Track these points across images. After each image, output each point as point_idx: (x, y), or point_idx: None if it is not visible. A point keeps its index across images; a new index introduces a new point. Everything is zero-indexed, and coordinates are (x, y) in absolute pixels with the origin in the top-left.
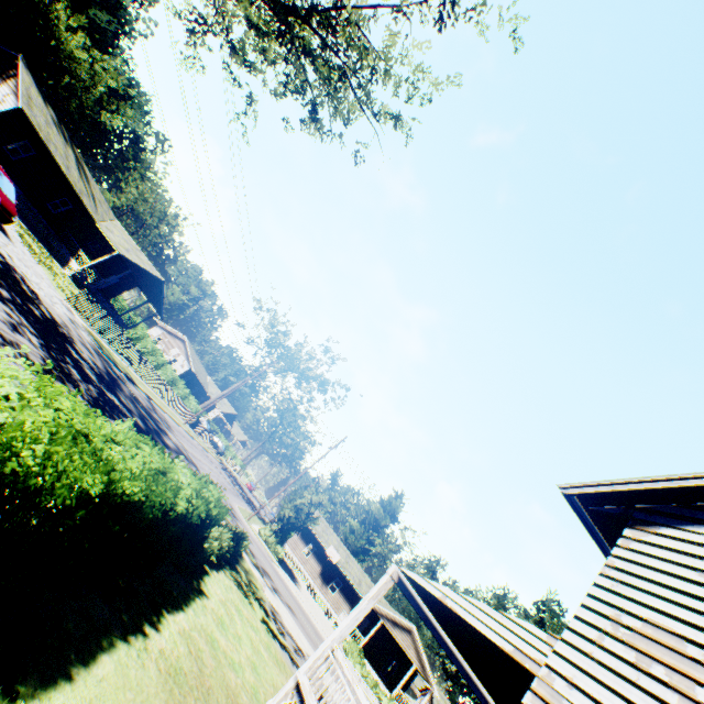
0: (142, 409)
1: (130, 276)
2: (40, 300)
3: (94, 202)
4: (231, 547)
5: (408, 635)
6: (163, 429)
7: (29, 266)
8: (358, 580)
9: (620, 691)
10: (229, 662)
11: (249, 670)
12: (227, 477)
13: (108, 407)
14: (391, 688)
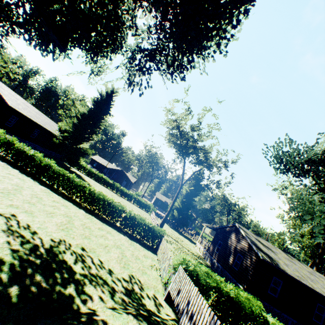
0: None
1: None
2: None
3: None
4: None
5: None
6: None
7: None
8: None
9: None
10: None
11: None
12: None
13: None
14: None
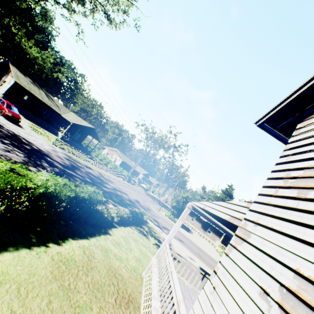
0: (92, 176)
1: (84, 132)
2: (32, 144)
3: (58, 108)
4: (133, 217)
5: None
6: (105, 182)
7: (31, 135)
8: None
9: (285, 217)
10: (117, 258)
11: (133, 261)
12: (149, 198)
13: (65, 175)
14: None
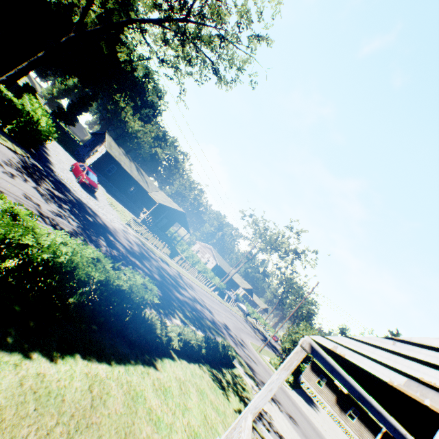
0: (165, 274)
1: (172, 217)
2: (99, 217)
3: (146, 184)
4: (207, 349)
5: None
6: (182, 286)
7: (103, 209)
8: None
9: None
10: (150, 418)
11: (181, 434)
12: (247, 327)
13: (124, 261)
14: None
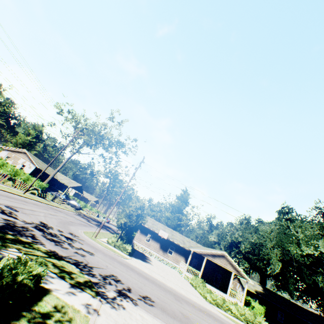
0: None
1: None
2: None
3: None
4: None
5: (223, 258)
6: None
7: None
8: (182, 241)
9: None
10: None
11: None
12: (80, 218)
13: None
14: (222, 289)
